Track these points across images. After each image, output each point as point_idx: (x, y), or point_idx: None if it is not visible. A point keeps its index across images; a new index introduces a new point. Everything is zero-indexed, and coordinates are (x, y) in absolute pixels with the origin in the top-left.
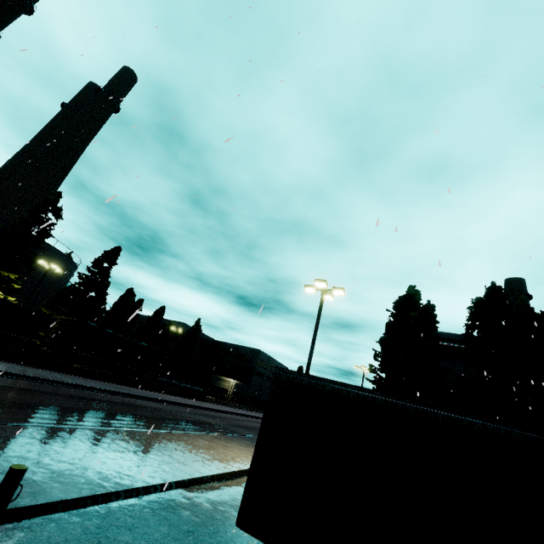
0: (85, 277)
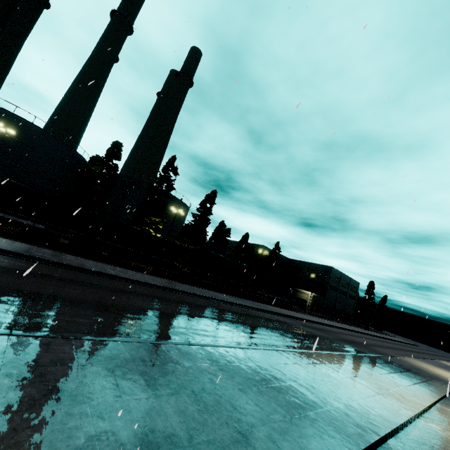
0: (196, 216)
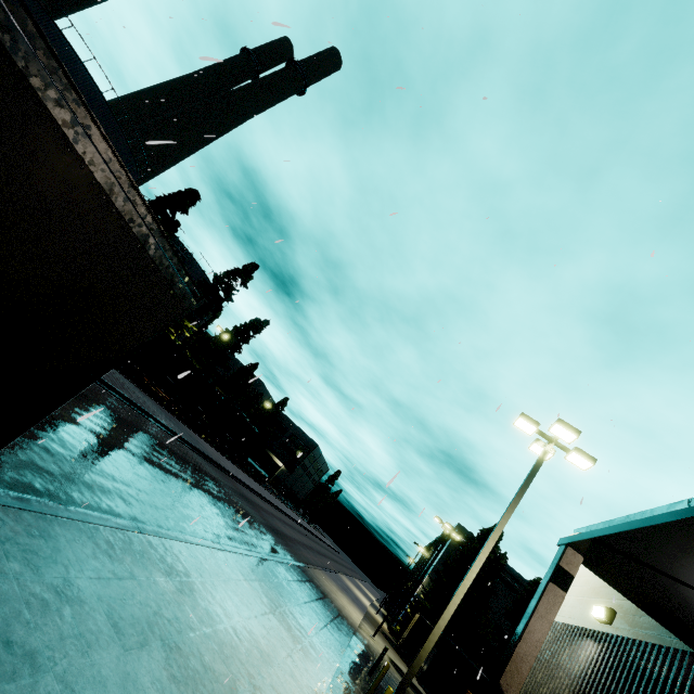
0: (231, 337)
